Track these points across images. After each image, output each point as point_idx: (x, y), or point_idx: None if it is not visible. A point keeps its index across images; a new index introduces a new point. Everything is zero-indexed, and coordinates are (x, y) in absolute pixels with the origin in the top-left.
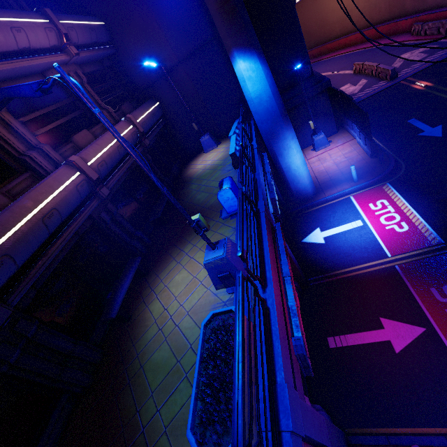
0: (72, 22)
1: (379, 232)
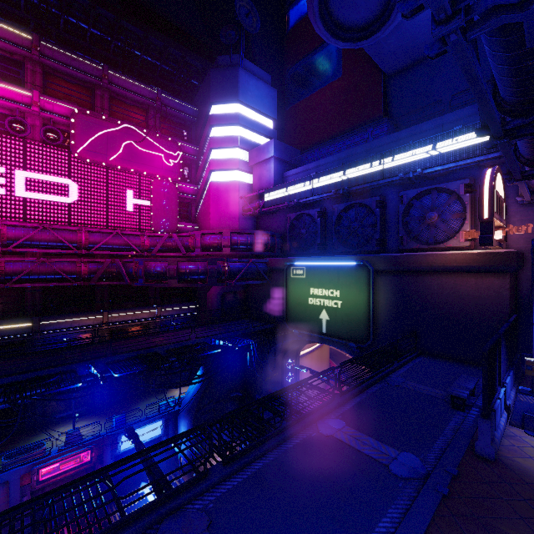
0: (171, 309)
1: None
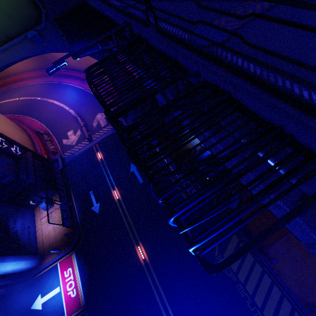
0: None
1: (65, 297)
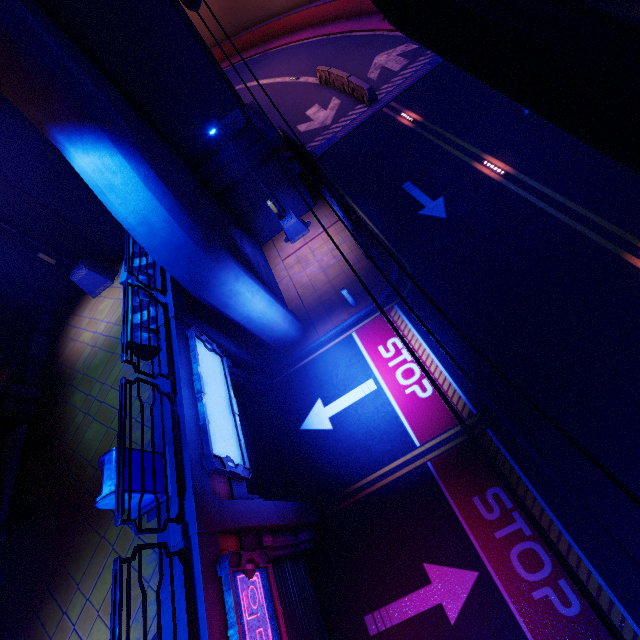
0: None
1: (399, 400)
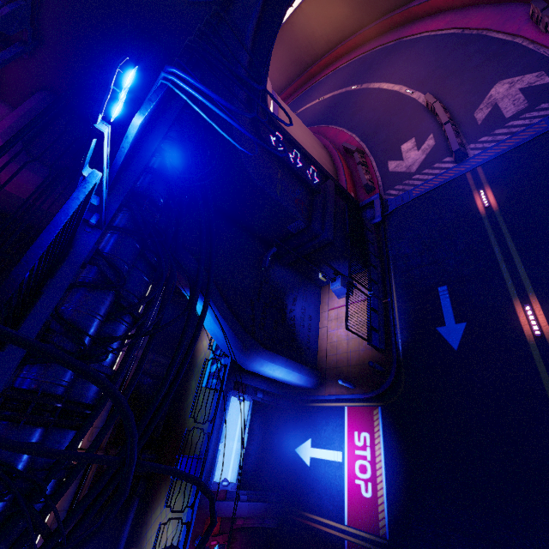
0: None
1: (349, 483)
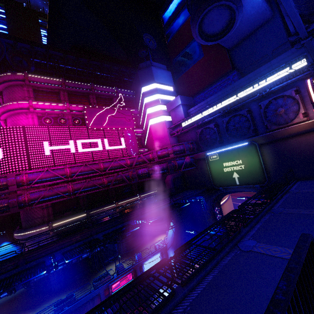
0: (145, 194)
1: None
